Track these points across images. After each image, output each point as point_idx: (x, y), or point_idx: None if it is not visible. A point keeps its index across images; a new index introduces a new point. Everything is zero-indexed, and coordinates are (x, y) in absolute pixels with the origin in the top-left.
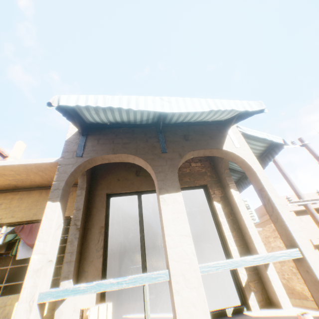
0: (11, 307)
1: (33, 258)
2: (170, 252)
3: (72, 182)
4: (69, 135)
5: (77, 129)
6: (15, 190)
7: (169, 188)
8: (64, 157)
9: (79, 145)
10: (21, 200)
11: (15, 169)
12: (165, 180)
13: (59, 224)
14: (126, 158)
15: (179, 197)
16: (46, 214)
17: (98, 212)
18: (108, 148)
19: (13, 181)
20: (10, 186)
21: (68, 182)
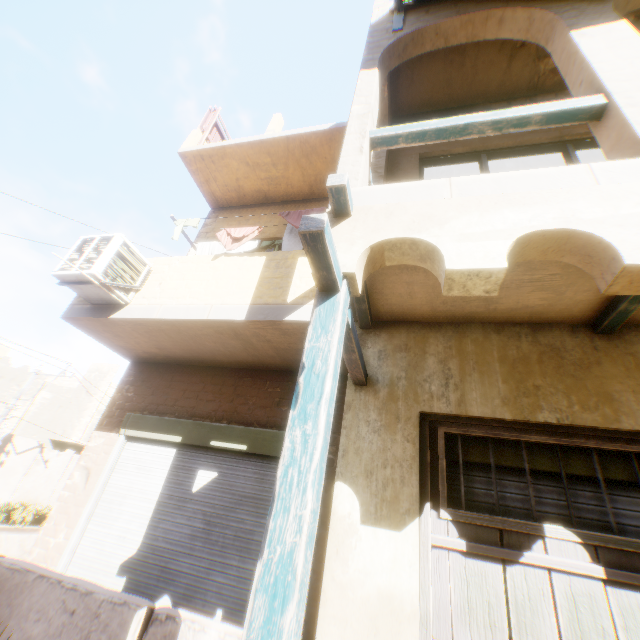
0: (292, 261)
1: (353, 109)
2: (604, 77)
3: (386, 71)
4: (375, 20)
5: (386, 14)
6: (263, 205)
7: (593, 23)
8: (372, 38)
9: (395, 23)
10: (272, 215)
11: (272, 150)
12: (580, 17)
13: (377, 100)
14: (481, 29)
15: (620, 27)
16: (361, 80)
17: (407, 175)
18: (448, 15)
19: (263, 184)
20: (258, 197)
21: (383, 60)
